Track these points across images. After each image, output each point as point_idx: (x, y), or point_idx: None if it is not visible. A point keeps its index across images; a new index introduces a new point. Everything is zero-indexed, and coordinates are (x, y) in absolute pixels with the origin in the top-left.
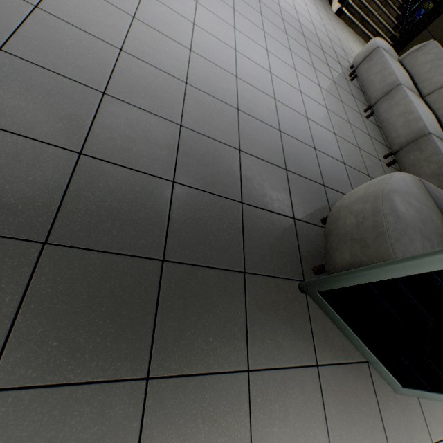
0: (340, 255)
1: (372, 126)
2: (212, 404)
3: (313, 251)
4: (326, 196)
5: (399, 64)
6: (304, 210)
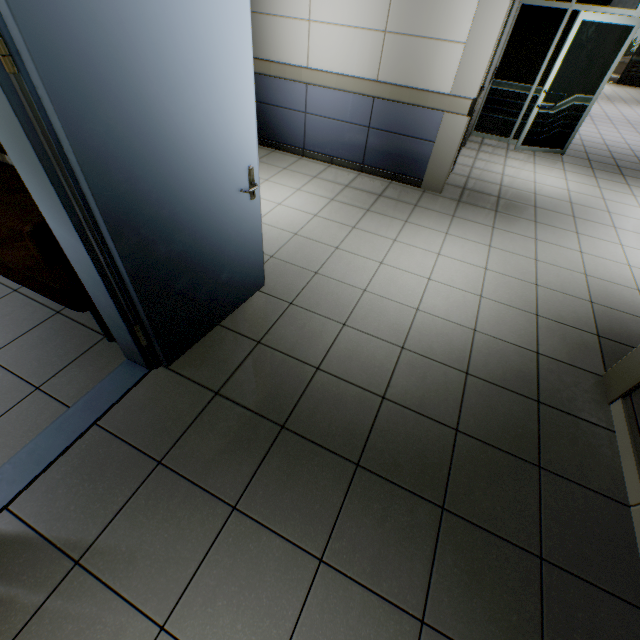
0: None
1: None
2: None
3: None
4: None
5: None
6: None
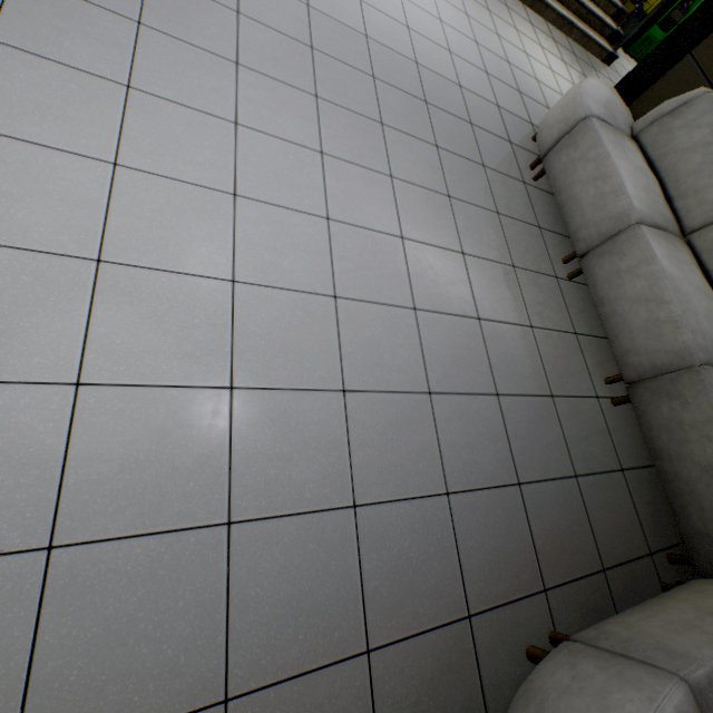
0: None
1: (580, 296)
2: None
3: None
4: (474, 651)
5: (634, 153)
6: None
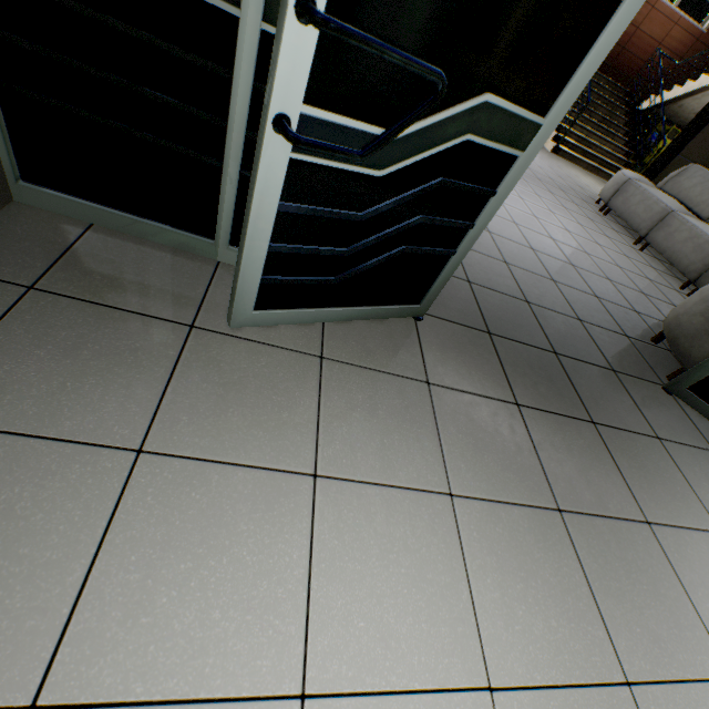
0: (699, 349)
1: (649, 258)
2: (644, 451)
3: (658, 364)
4: (643, 320)
5: (661, 192)
6: (631, 331)
